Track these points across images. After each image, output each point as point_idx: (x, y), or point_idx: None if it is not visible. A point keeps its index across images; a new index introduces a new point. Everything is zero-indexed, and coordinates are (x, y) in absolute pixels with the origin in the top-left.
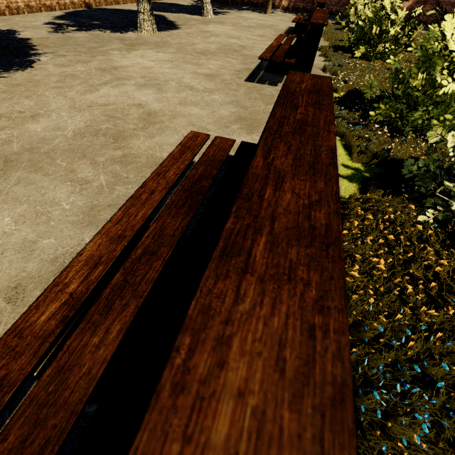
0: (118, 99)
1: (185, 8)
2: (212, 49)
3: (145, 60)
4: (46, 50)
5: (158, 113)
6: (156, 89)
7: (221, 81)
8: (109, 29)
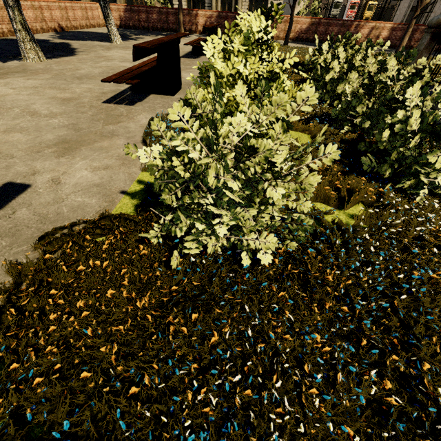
0: None
1: (100, 35)
2: (94, 73)
3: (6, 88)
4: None
5: None
6: None
7: (75, 104)
8: None
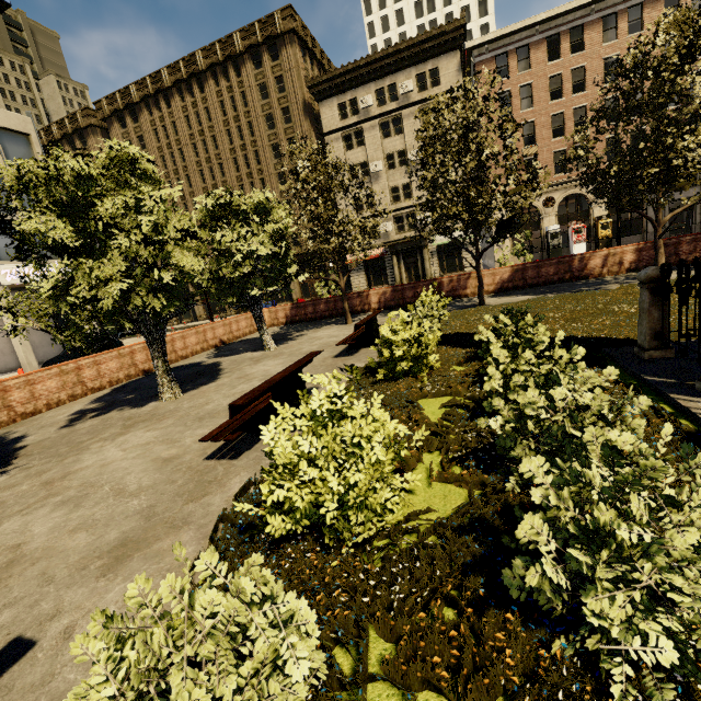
0: (5, 539)
1: (259, 342)
2: (221, 407)
3: (118, 449)
4: (20, 463)
5: (24, 558)
6: (73, 505)
7: (173, 467)
8: (132, 404)
